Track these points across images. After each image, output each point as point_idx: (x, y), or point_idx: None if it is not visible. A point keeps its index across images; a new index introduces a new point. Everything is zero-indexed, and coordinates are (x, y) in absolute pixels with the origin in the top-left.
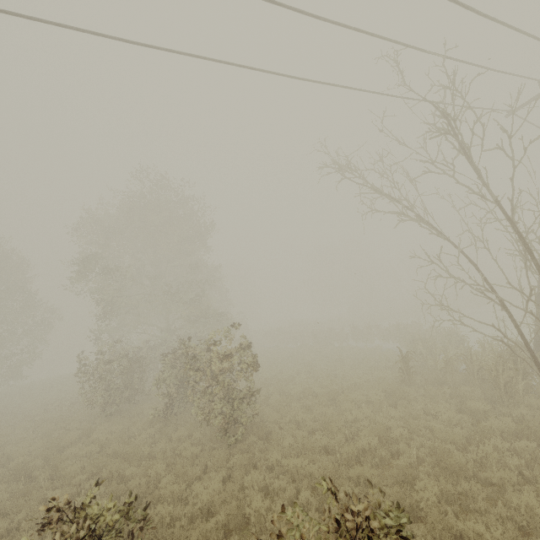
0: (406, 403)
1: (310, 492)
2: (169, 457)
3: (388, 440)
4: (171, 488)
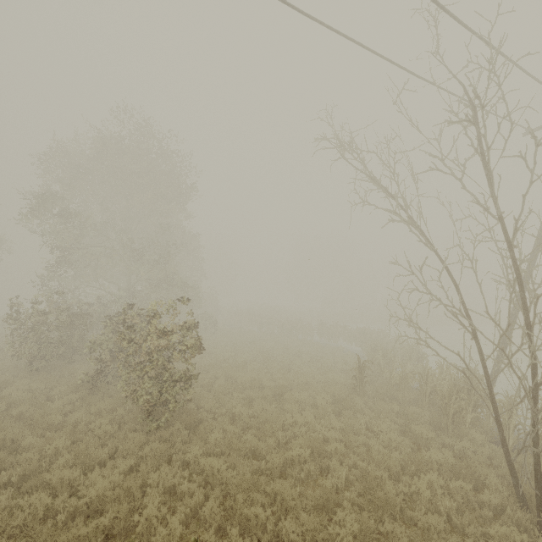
0: (351, 414)
1: (221, 501)
2: (78, 432)
3: (321, 453)
4: (61, 473)
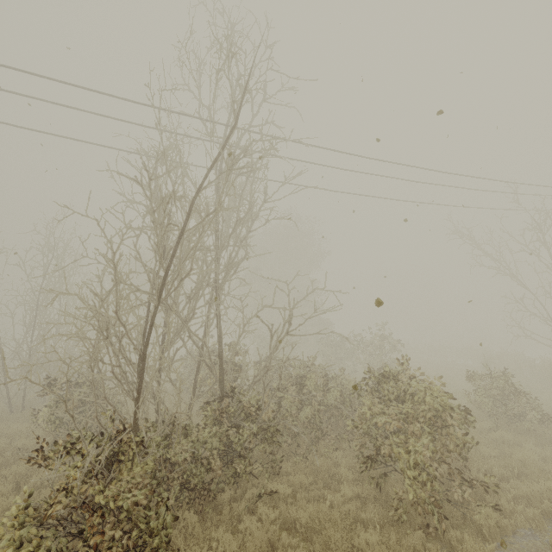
0: None
1: None
2: None
3: None
4: None
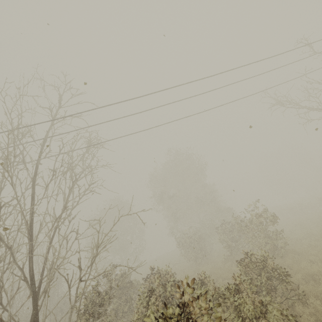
0: None
1: None
2: None
3: None
4: None
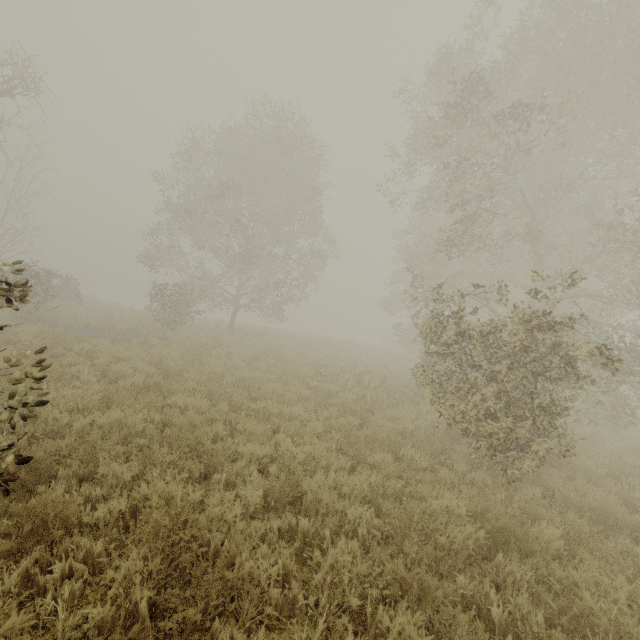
0: None
1: None
2: None
3: None
4: None
